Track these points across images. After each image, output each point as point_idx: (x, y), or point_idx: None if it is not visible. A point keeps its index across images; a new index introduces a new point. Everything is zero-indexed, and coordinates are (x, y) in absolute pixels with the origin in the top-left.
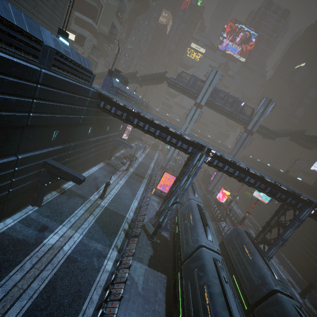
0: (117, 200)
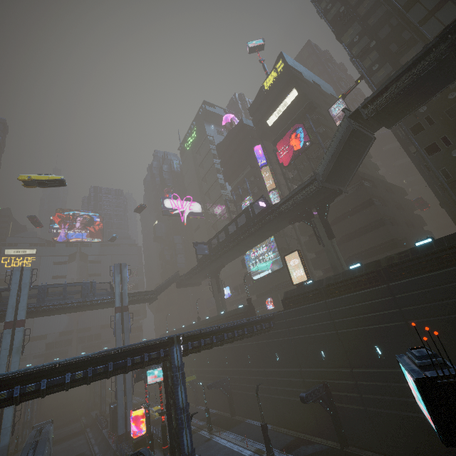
0: None
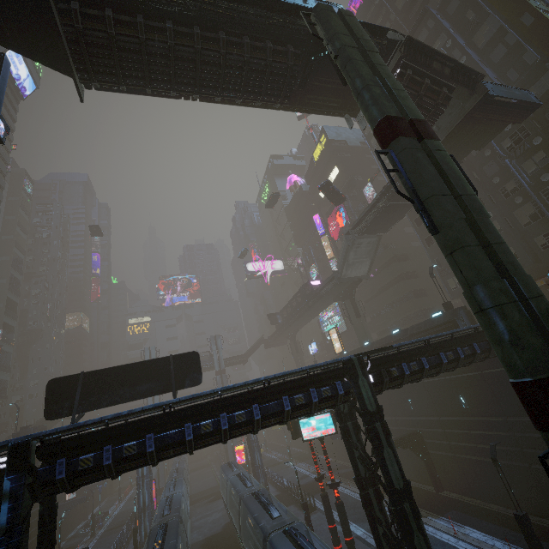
0: None
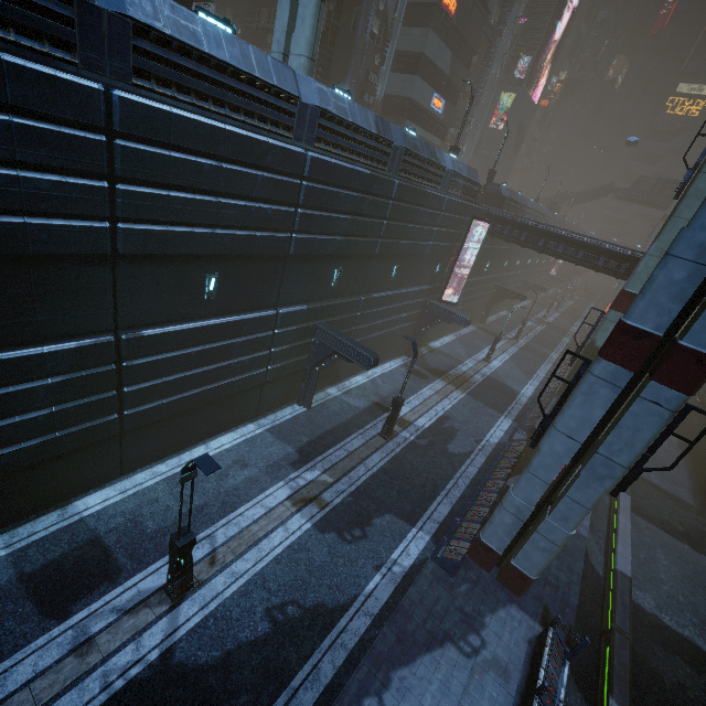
0: (557, 322)
